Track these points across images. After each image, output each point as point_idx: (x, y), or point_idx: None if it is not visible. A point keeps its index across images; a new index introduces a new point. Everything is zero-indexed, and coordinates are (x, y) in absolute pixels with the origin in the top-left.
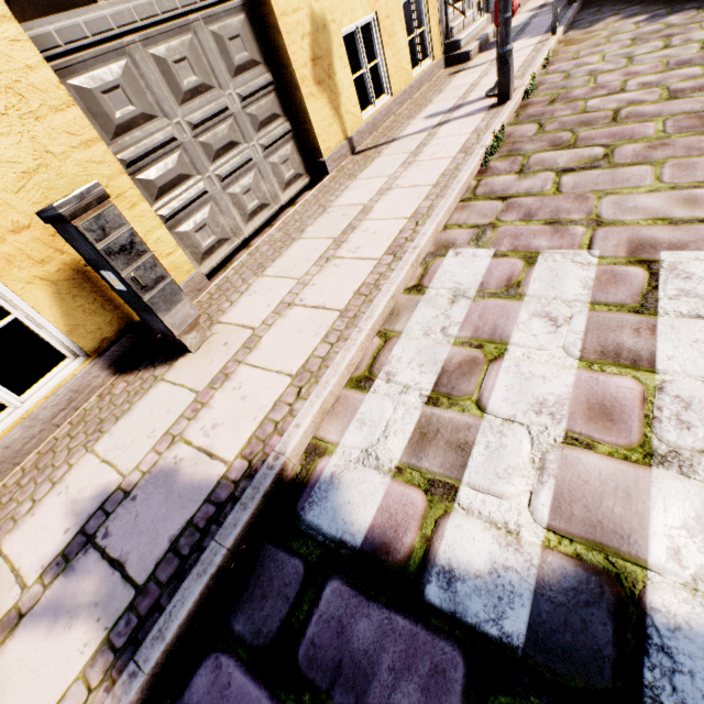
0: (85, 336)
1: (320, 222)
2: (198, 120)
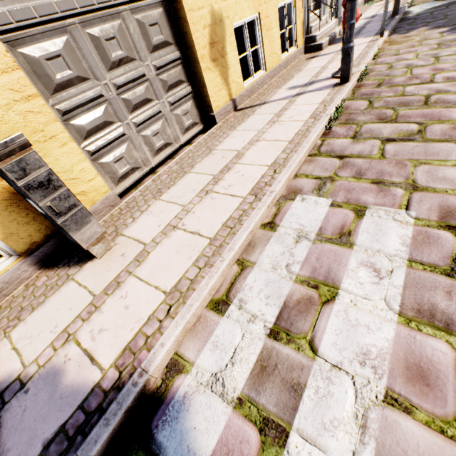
0: (17, 241)
1: (206, 161)
2: (121, 82)
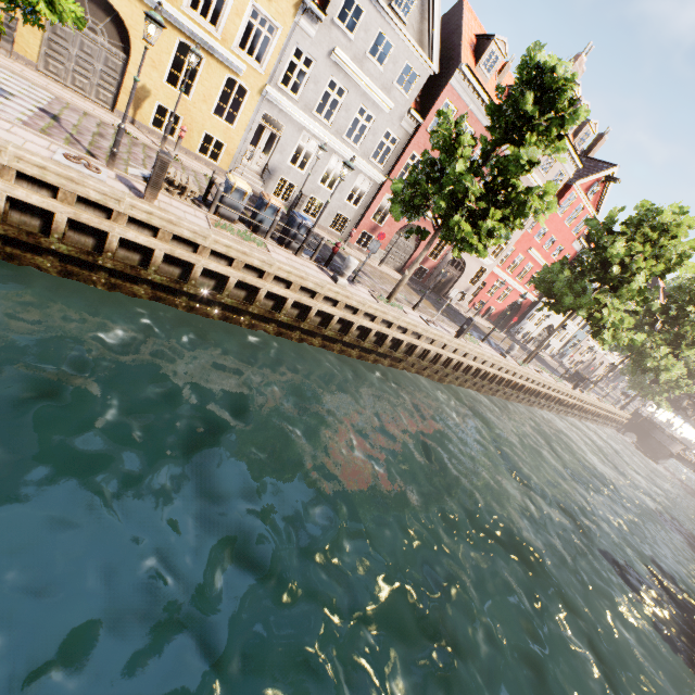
0: None
1: (74, 95)
2: (81, 56)
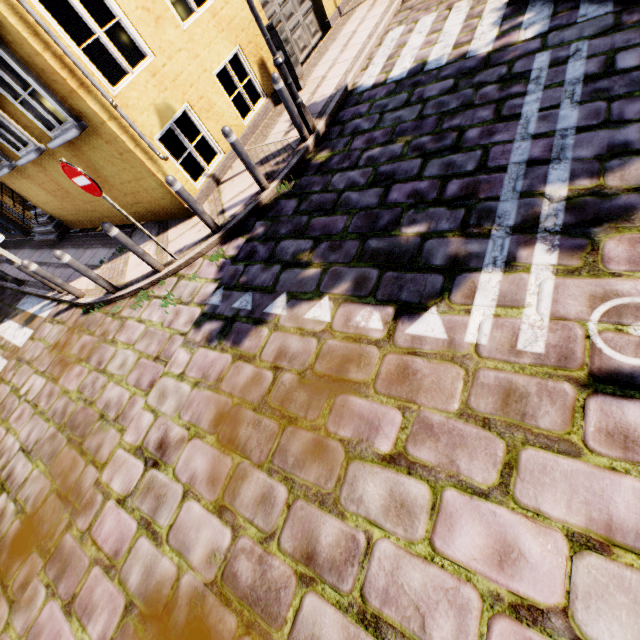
0: (266, 88)
1: (335, 44)
2: (281, 3)
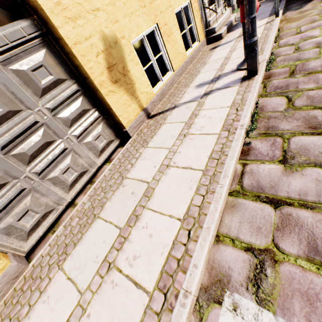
0: None
1: (115, 198)
2: (5, 141)
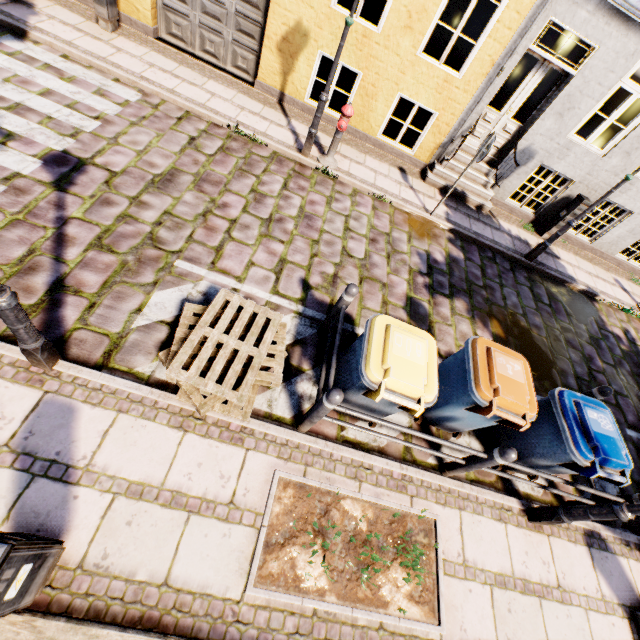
0: None
1: (193, 73)
2: None
